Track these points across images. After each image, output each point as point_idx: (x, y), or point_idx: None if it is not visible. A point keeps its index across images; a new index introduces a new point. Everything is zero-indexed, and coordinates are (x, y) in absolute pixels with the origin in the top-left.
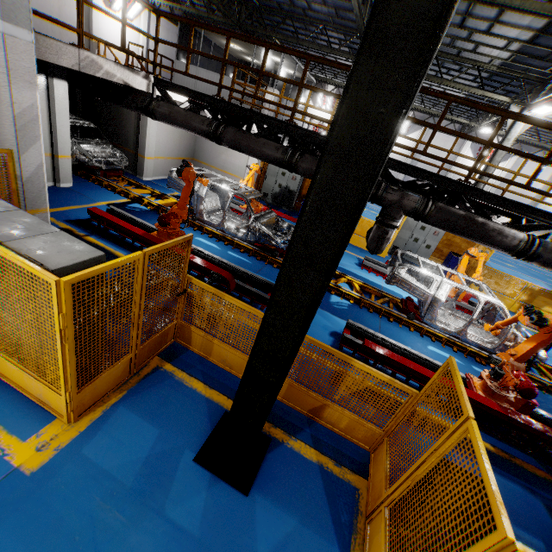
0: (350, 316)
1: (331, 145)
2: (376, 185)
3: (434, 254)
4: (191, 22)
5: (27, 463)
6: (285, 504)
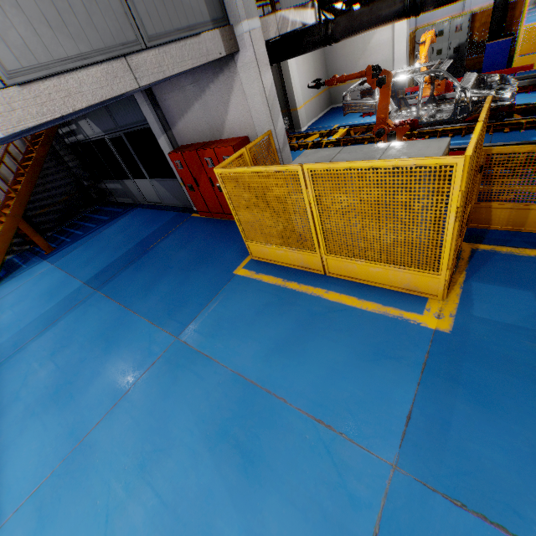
0: None
1: None
2: None
3: None
4: None
5: (438, 326)
6: None
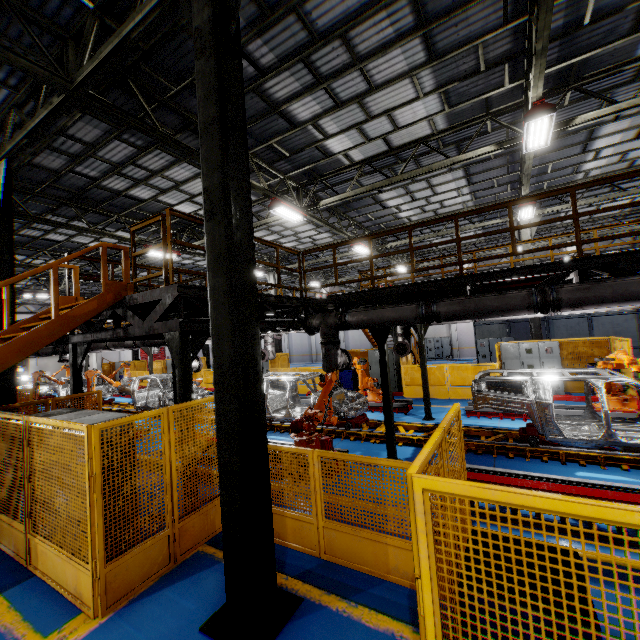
0: None
1: None
2: None
3: None
4: None
5: None
6: None
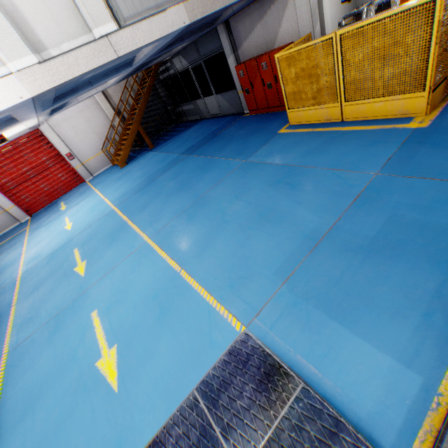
0: None
1: None
2: None
3: None
4: None
5: (418, 126)
6: None
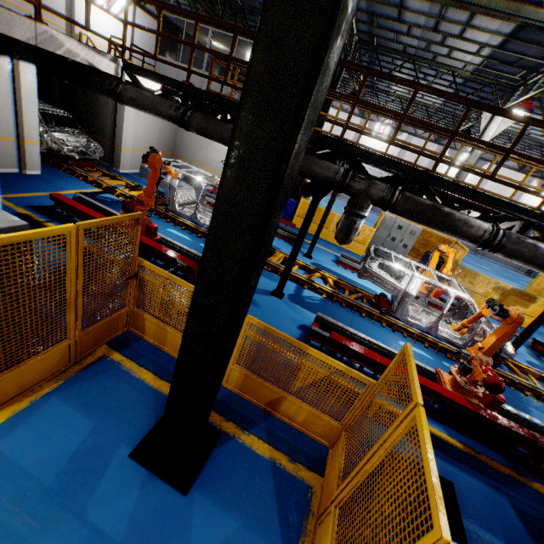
0: (321, 310)
1: (249, 83)
2: (343, 173)
3: (411, 253)
4: (160, 5)
5: None
6: (227, 504)
